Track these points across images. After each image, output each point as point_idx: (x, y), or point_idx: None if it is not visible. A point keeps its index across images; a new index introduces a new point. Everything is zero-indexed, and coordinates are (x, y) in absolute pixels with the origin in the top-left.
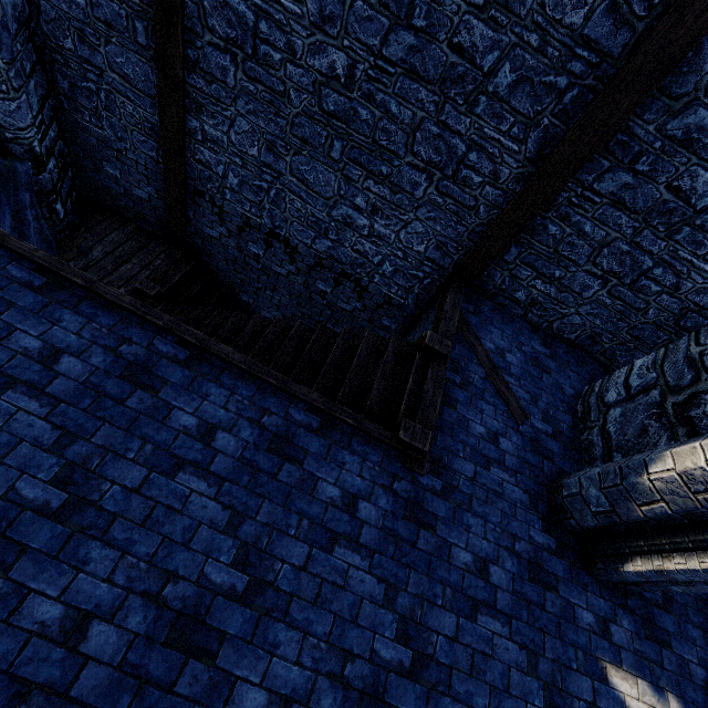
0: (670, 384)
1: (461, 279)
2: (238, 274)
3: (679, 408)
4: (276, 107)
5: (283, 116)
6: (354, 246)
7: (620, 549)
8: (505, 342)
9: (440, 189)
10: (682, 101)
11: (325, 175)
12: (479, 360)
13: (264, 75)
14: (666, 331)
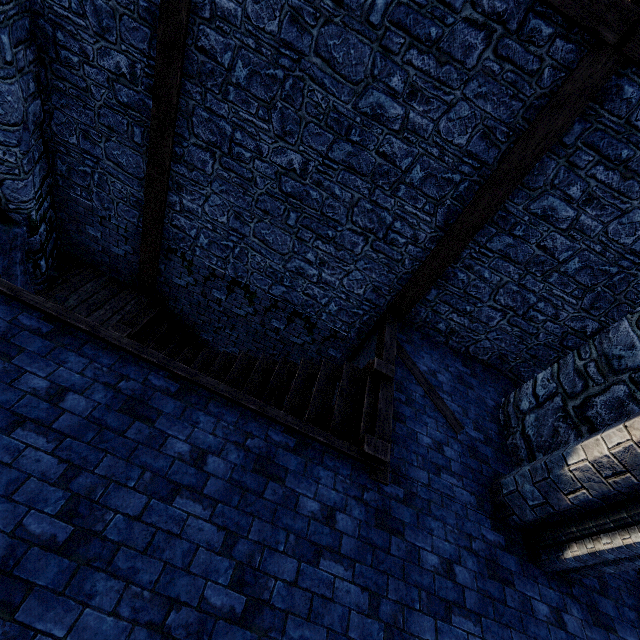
0: (568, 391)
1: (394, 315)
2: (200, 316)
3: (578, 410)
4: (244, 188)
5: (250, 195)
6: (305, 290)
7: (557, 538)
8: (434, 364)
9: (374, 247)
10: (537, 191)
11: (282, 237)
12: (417, 380)
13: (237, 167)
14: (555, 350)
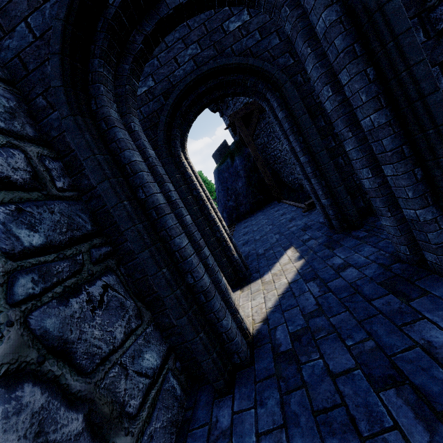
0: None
1: None
2: None
3: None
4: None
5: None
6: None
7: None
8: None
9: None
10: None
11: None
12: None
13: None
14: None
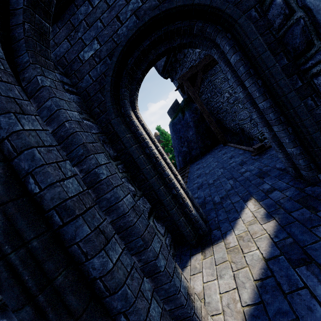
0: None
1: None
2: None
3: None
4: None
5: None
6: None
7: None
8: None
9: None
10: None
11: None
12: None
13: None
14: None
